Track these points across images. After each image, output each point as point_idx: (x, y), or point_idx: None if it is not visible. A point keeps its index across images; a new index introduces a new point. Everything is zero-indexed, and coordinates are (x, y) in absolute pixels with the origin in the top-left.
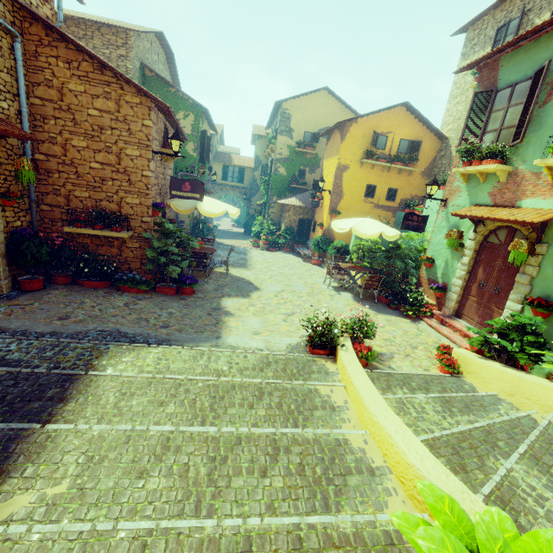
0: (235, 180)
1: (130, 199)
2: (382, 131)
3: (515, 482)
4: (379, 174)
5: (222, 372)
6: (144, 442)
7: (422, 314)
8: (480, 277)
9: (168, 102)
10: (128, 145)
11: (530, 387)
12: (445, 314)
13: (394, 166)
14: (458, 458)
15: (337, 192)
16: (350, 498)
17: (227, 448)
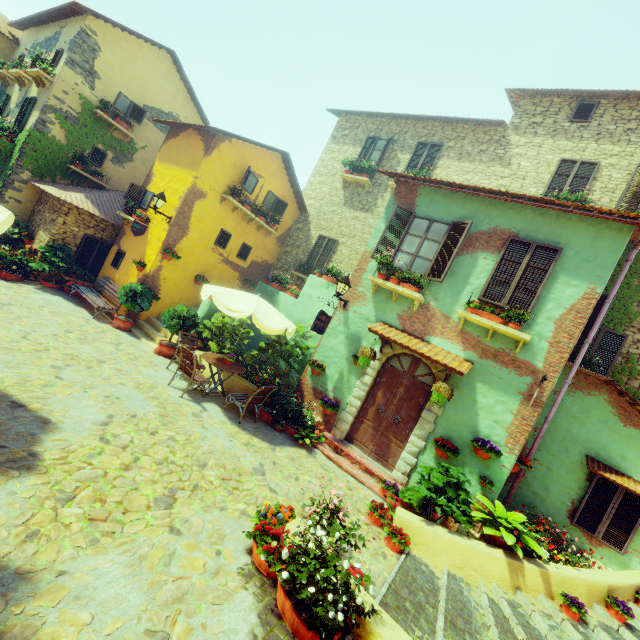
0: None
1: None
2: (254, 170)
3: None
4: (238, 222)
5: None
6: None
7: (317, 439)
8: (380, 401)
9: None
10: None
11: (479, 558)
12: (336, 438)
13: (258, 220)
14: None
15: (181, 224)
16: None
17: None
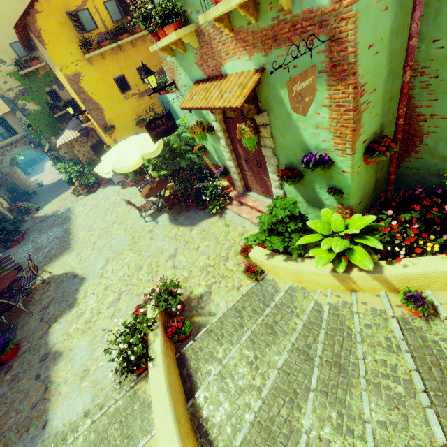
0: (6, 135)
1: None
2: (76, 5)
3: None
4: (116, 60)
5: None
6: None
7: (224, 203)
8: (242, 154)
9: None
10: None
11: (308, 276)
12: (240, 193)
13: (121, 42)
14: (271, 443)
15: (92, 107)
16: None
17: None
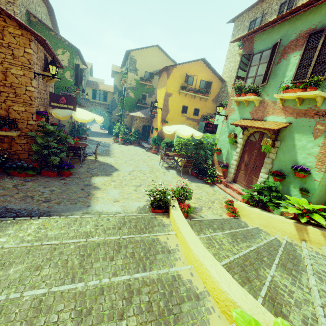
0: (101, 99)
1: (16, 107)
2: (190, 74)
3: (276, 284)
4: (189, 100)
5: (90, 234)
6: (17, 310)
7: (216, 181)
8: (246, 160)
9: (49, 41)
10: (12, 66)
11: (275, 222)
12: (228, 181)
13: (197, 95)
14: (244, 273)
15: (165, 109)
16: (184, 322)
17: (92, 299)
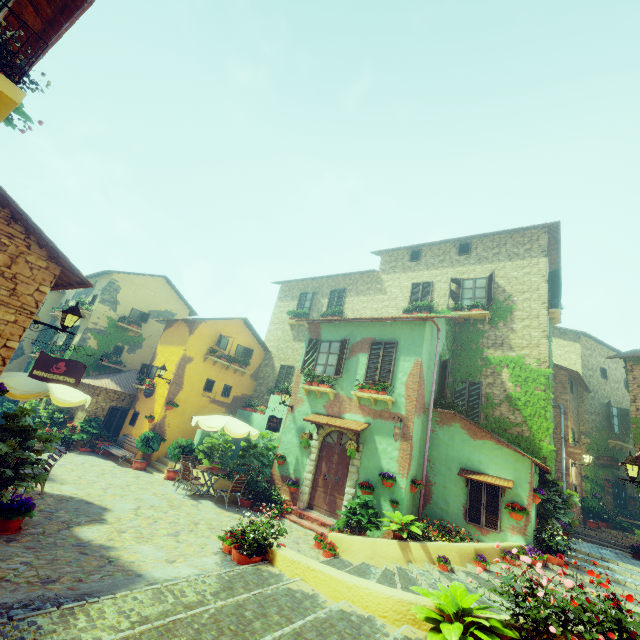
0: None
1: None
2: (225, 334)
3: None
4: (219, 371)
5: (203, 602)
6: None
7: (285, 511)
8: (324, 470)
9: None
10: (1, 306)
11: (381, 547)
12: (301, 508)
13: (233, 366)
14: None
15: (178, 382)
16: (374, 637)
17: None
